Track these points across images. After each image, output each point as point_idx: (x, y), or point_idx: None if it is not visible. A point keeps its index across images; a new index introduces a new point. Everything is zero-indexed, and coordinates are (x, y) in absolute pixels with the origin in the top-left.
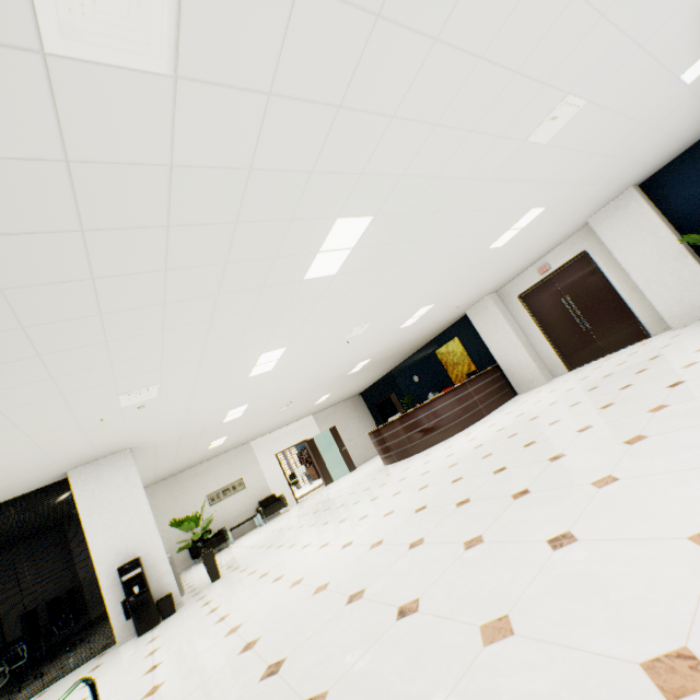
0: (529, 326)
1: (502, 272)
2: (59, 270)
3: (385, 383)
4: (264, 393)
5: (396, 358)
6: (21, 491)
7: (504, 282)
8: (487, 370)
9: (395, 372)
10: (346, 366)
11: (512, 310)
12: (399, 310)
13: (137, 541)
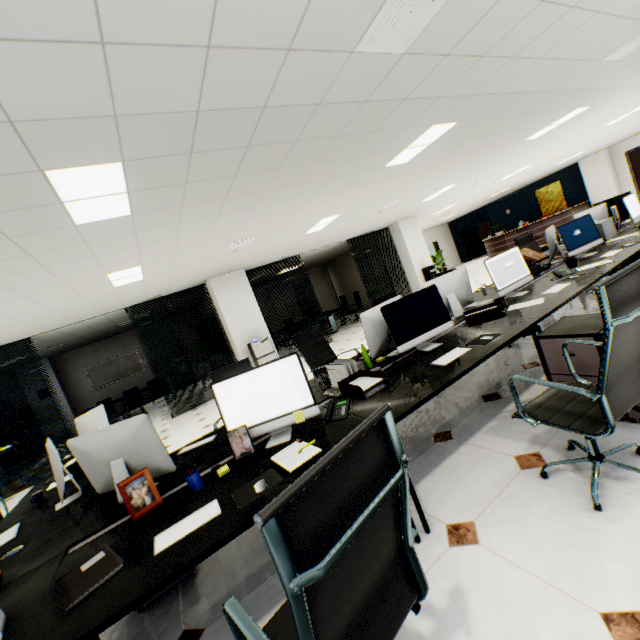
0: (624, 175)
1: (632, 133)
2: (596, 115)
3: (476, 215)
4: (470, 197)
5: (506, 193)
6: (379, 228)
7: (620, 141)
8: (582, 204)
9: (489, 207)
10: (499, 190)
11: (615, 162)
12: (577, 151)
13: (425, 261)
